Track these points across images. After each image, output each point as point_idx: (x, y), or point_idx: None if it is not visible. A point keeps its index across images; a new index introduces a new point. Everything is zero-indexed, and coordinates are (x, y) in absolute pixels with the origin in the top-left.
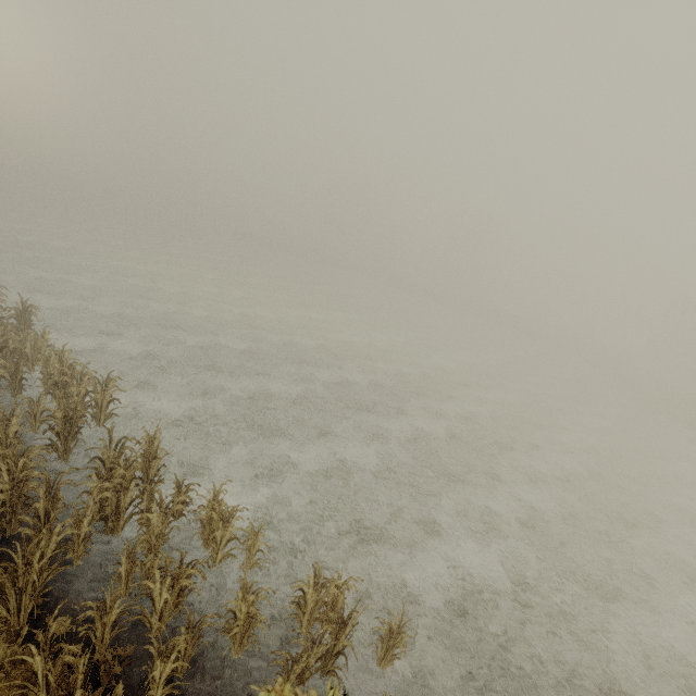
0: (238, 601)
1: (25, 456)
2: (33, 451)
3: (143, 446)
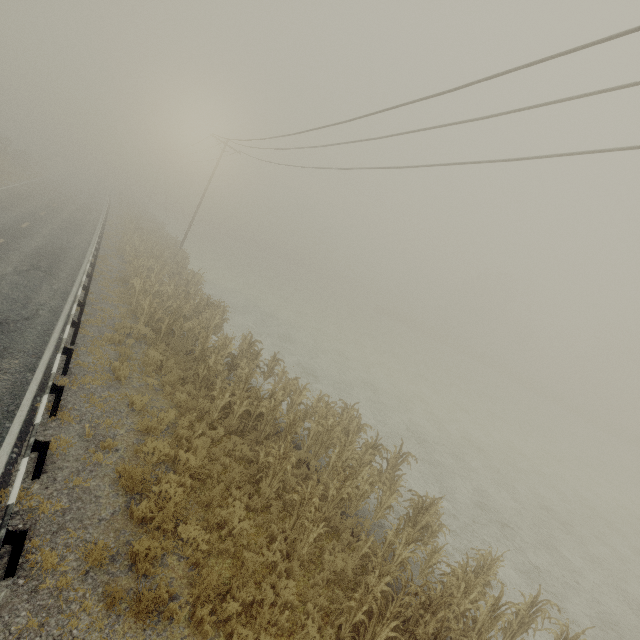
0: None
1: None
2: None
3: None
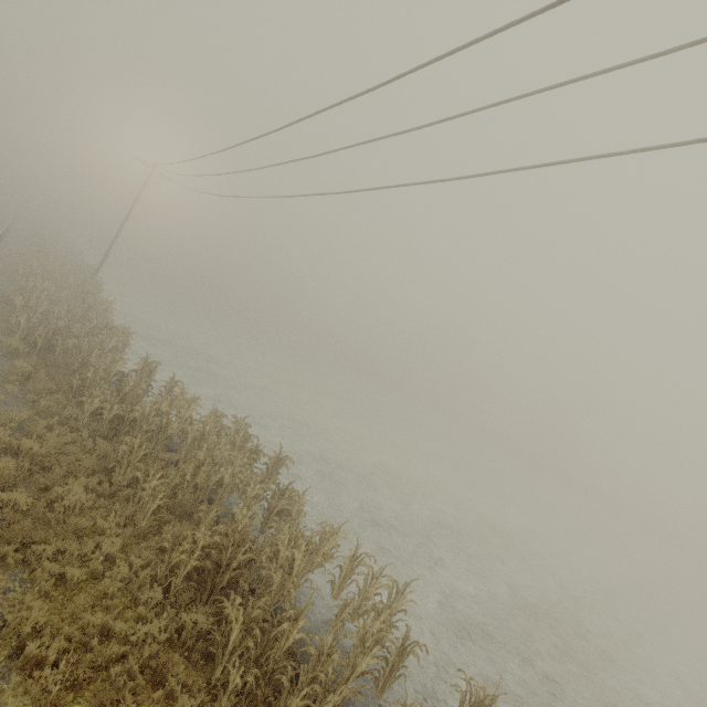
0: None
1: None
2: None
3: None
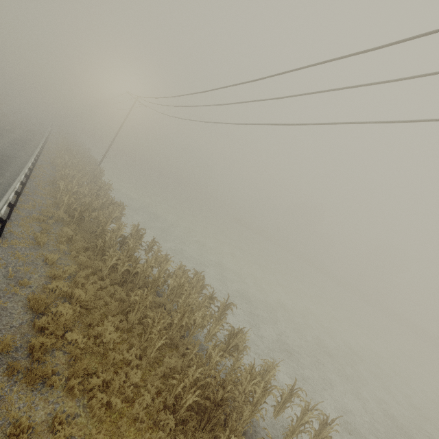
0: None
1: None
2: None
3: None
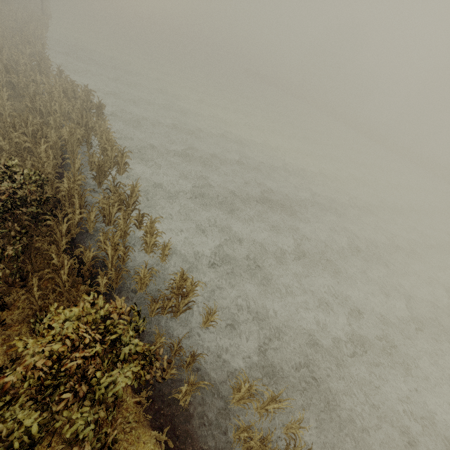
0: (143, 270)
1: (75, 178)
2: (78, 176)
3: (129, 189)
